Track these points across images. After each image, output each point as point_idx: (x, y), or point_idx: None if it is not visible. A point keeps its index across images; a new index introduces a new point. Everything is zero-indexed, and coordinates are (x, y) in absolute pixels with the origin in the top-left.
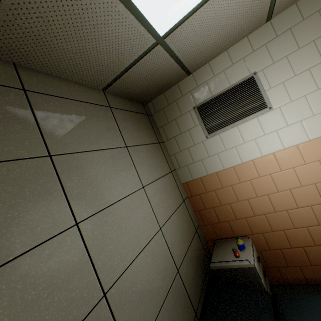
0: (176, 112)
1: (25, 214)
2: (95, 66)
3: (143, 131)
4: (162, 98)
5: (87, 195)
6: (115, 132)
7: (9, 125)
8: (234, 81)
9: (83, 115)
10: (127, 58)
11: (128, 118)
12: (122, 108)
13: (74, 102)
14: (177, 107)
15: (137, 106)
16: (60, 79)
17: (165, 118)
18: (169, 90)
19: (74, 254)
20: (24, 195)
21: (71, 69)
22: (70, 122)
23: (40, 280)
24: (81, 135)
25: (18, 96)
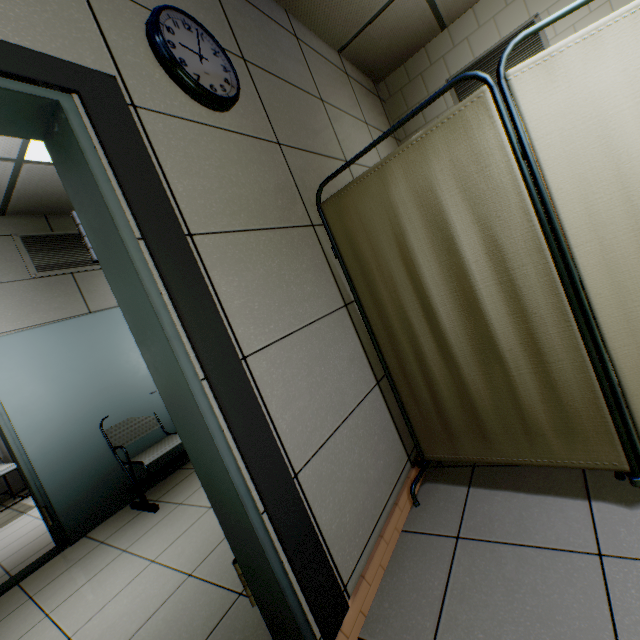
0: (421, 91)
1: (321, 134)
2: (344, 15)
3: (378, 116)
4: (400, 73)
5: (347, 146)
6: (355, 104)
7: (298, 65)
8: (507, 31)
9: (331, 74)
10: (377, 2)
11: (363, 94)
12: (356, 80)
13: (323, 59)
14: (422, 84)
15: (369, 83)
16: (310, 33)
17: (403, 104)
18: (412, 58)
19: (349, 180)
20: (318, 121)
21: (323, 19)
22: (325, 78)
23: (337, 179)
24: (334, 94)
25: (295, 42)
